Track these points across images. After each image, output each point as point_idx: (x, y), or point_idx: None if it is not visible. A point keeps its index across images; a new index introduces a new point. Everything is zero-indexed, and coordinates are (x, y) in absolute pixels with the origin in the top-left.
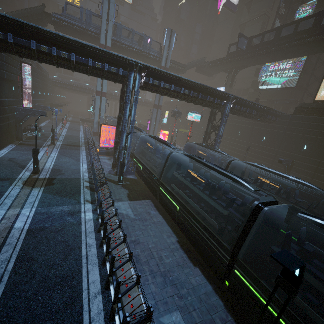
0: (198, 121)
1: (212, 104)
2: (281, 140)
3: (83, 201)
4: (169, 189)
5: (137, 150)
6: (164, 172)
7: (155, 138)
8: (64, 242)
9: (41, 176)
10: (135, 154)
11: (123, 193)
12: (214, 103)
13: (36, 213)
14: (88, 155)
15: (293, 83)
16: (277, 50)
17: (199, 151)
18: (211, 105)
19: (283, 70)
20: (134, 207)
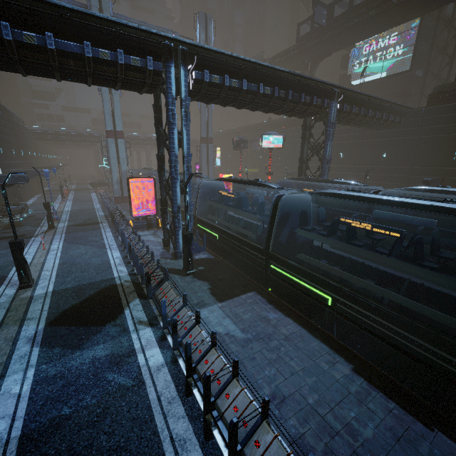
0: (280, 147)
1: (310, 107)
2: (415, 152)
3: (132, 326)
4: (296, 264)
5: (200, 209)
6: (274, 235)
7: (232, 181)
8: (118, 452)
9: (38, 291)
10: (199, 215)
11: (201, 290)
12: (313, 105)
13: (37, 383)
14: (116, 235)
15: (405, 65)
16: (379, 13)
17: (305, 190)
18: (308, 109)
19: (386, 49)
20: (234, 314)
